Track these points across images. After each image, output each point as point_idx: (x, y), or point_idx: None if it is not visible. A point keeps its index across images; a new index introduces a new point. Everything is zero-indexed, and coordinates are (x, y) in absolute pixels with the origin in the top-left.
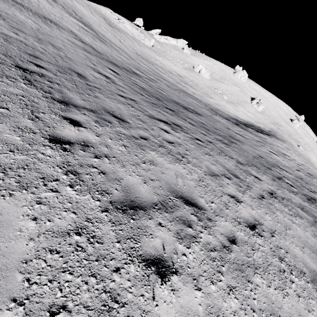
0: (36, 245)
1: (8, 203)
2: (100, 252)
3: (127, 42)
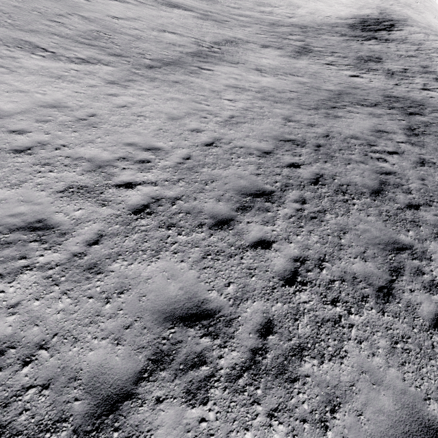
0: None
1: None
2: None
3: None
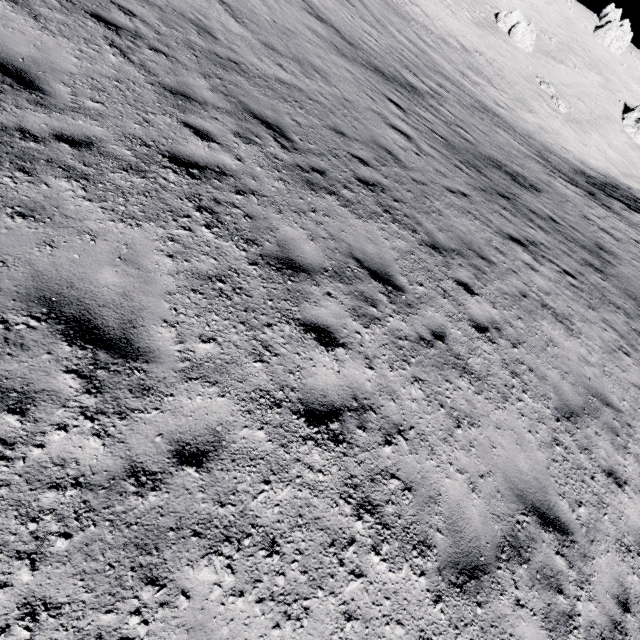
0: (544, 455)
1: (510, 417)
2: (576, 462)
3: None
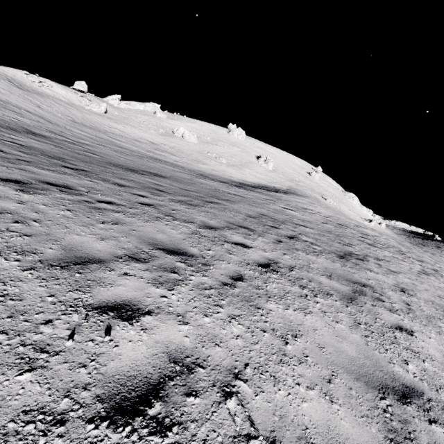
0: None
1: None
2: None
3: (55, 108)
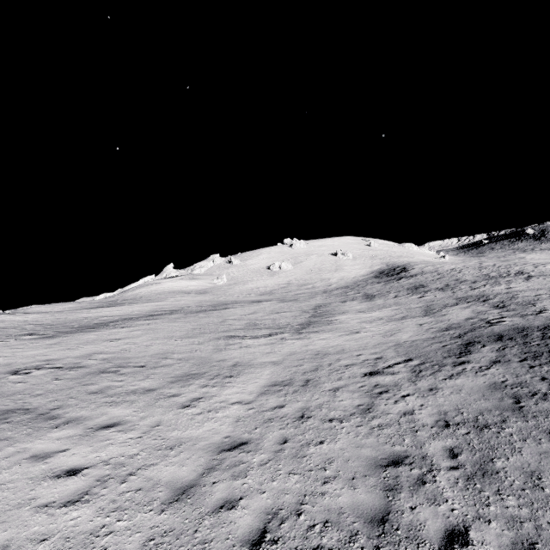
0: None
1: None
2: None
3: (235, 294)
